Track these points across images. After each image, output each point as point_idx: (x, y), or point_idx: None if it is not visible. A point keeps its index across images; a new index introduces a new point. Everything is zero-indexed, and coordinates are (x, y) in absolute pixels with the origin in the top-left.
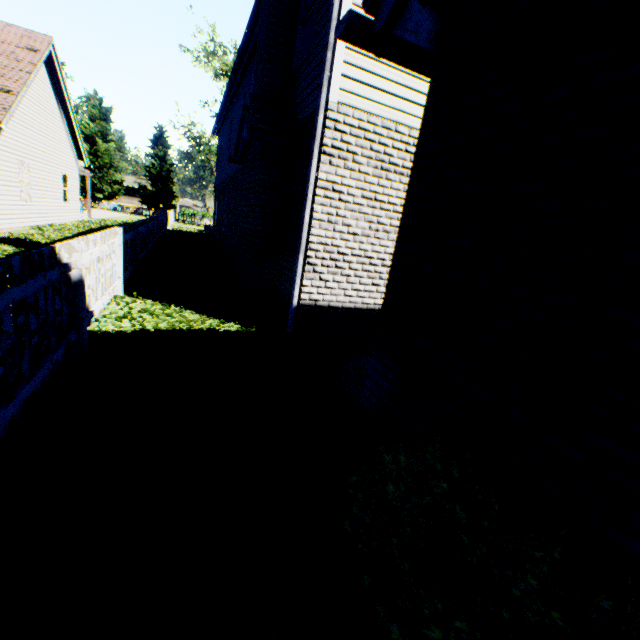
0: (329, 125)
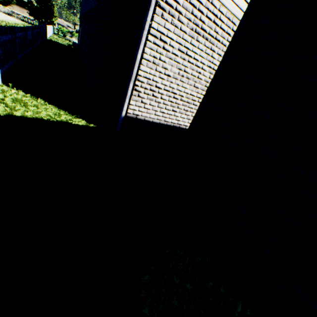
0: None
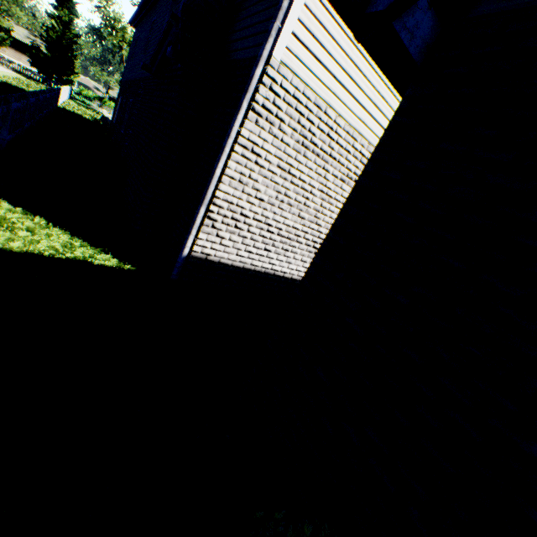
0: (266, 81)
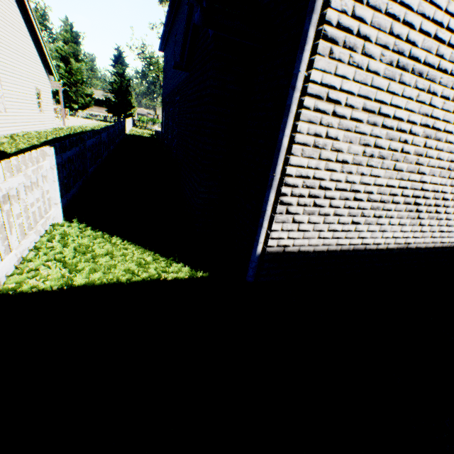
0: None
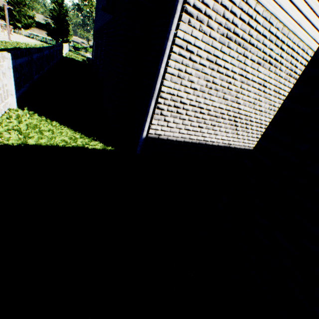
0: None
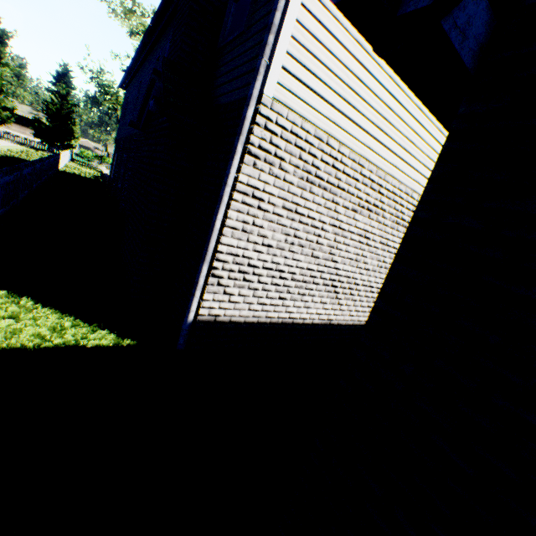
0: (259, 121)
